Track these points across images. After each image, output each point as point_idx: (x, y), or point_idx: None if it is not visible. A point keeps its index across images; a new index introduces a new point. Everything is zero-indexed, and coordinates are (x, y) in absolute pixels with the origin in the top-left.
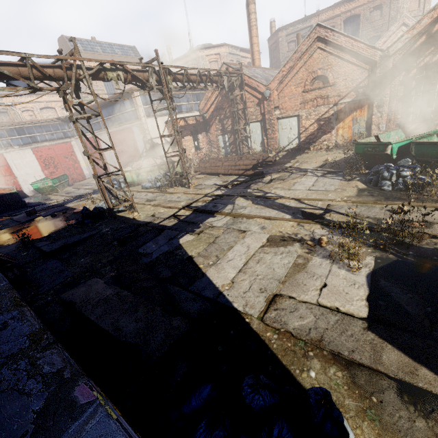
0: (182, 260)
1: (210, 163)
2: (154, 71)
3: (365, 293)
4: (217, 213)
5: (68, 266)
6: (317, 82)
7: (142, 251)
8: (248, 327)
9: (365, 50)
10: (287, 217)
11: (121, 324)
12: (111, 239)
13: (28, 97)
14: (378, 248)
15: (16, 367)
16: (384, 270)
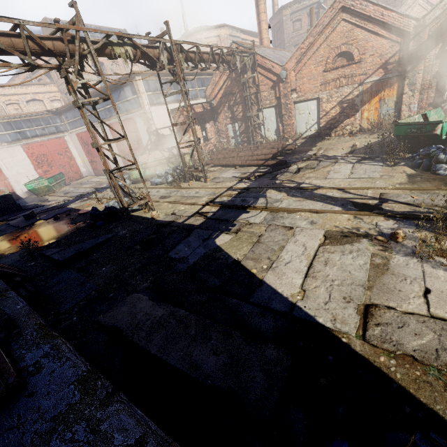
0: (227, 264)
1: (223, 155)
2: (164, 47)
3: None
4: (251, 208)
5: (89, 277)
6: (340, 59)
7: (173, 255)
8: (349, 350)
9: (397, 20)
10: (336, 209)
11: (196, 359)
12: (132, 242)
13: (12, 88)
14: None
15: (71, 436)
16: None
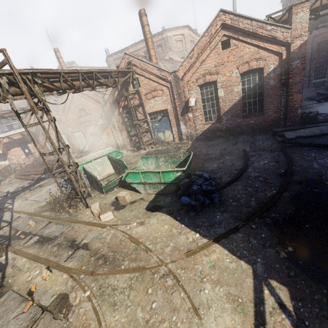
0: None
1: (25, 169)
2: None
3: None
4: None
5: None
6: (83, 112)
7: None
8: None
9: (95, 96)
10: None
11: None
12: None
13: None
14: None
15: None
16: None
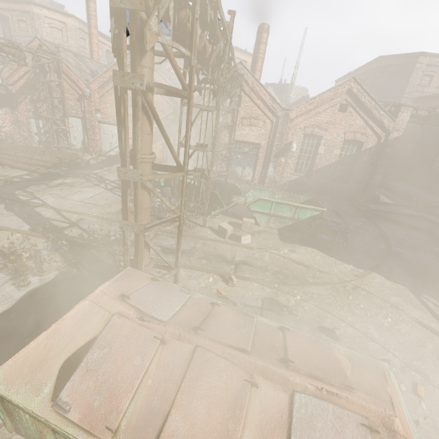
0: None
1: None
2: None
3: (5, 309)
4: None
5: None
6: None
7: None
8: None
9: None
10: (24, 228)
11: None
12: None
13: None
14: (73, 263)
15: None
16: (54, 284)
